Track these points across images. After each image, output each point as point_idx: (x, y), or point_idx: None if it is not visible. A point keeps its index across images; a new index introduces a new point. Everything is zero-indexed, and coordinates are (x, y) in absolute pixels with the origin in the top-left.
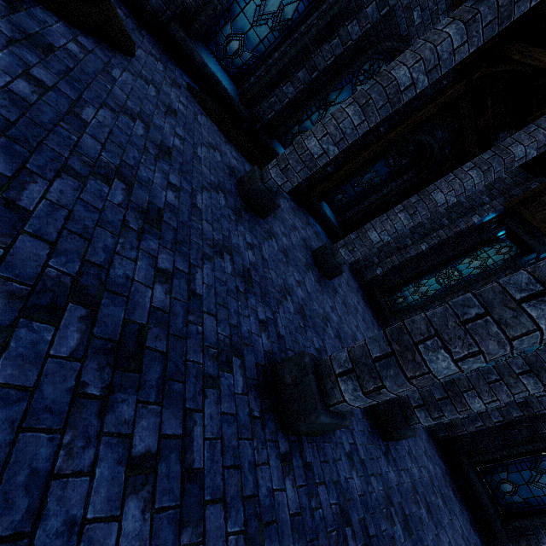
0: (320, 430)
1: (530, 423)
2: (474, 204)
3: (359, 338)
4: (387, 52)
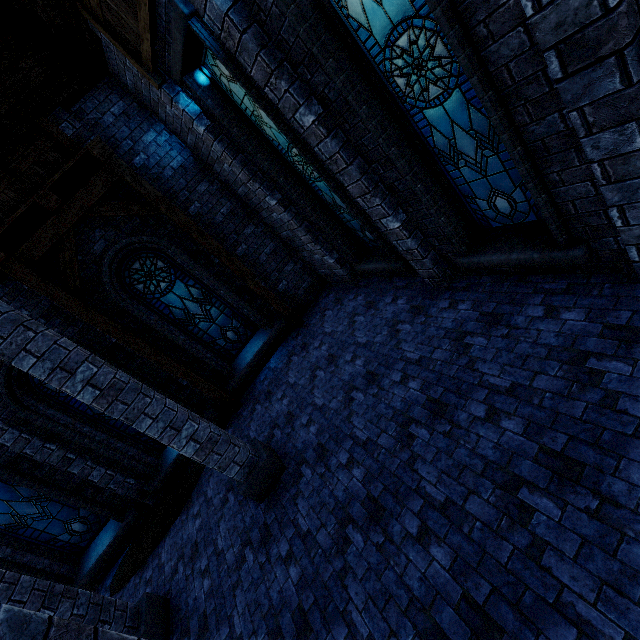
0: None
1: None
2: (184, 126)
3: (357, 486)
4: (26, 373)
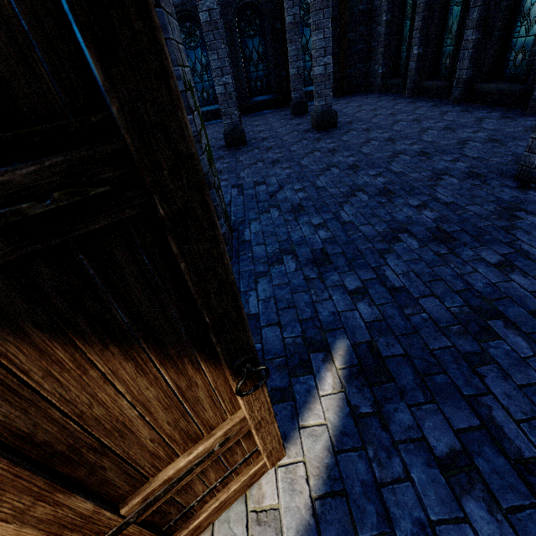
0: (236, 139)
1: (493, 2)
2: None
3: None
4: (241, 9)
